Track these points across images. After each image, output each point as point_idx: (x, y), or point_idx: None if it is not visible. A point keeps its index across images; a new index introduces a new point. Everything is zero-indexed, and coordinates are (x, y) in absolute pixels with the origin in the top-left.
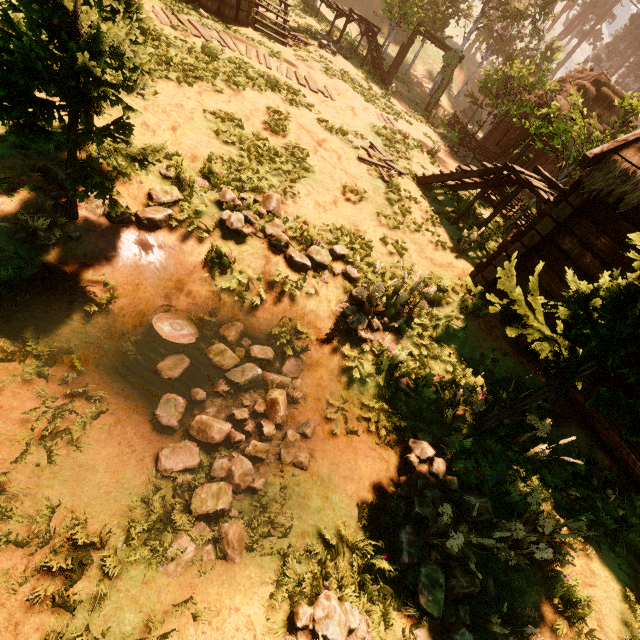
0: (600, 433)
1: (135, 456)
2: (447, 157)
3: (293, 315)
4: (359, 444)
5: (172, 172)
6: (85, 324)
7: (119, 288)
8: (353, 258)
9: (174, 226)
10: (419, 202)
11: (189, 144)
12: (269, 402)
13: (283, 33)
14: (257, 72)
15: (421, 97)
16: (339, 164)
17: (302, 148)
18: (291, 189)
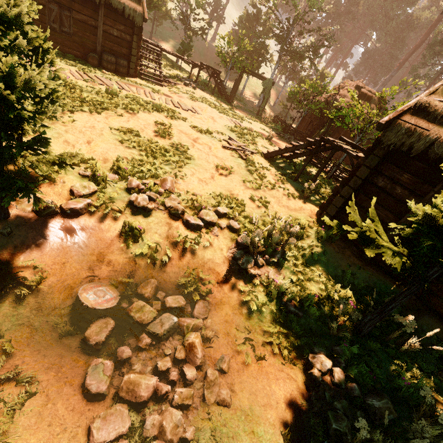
0: None
1: (66, 436)
2: (278, 140)
3: (195, 265)
4: (269, 368)
5: (89, 172)
6: (16, 307)
7: (47, 269)
8: (233, 214)
9: (93, 211)
10: (269, 169)
11: (101, 151)
12: (187, 347)
13: (160, 79)
14: (146, 102)
15: (253, 108)
16: (210, 152)
17: (183, 145)
18: (180, 172)
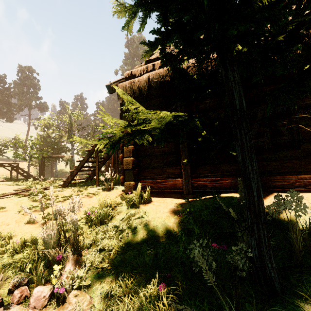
0: (286, 186)
1: None
2: None
3: None
4: None
5: None
6: None
7: None
8: None
9: None
10: (65, 190)
11: None
12: None
13: None
14: None
15: None
16: None
17: None
18: None
